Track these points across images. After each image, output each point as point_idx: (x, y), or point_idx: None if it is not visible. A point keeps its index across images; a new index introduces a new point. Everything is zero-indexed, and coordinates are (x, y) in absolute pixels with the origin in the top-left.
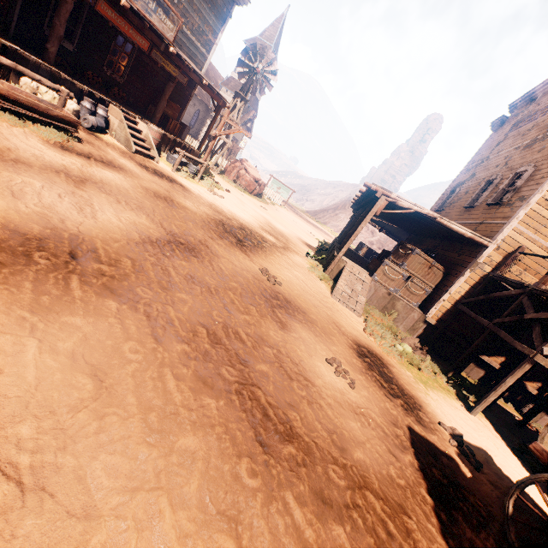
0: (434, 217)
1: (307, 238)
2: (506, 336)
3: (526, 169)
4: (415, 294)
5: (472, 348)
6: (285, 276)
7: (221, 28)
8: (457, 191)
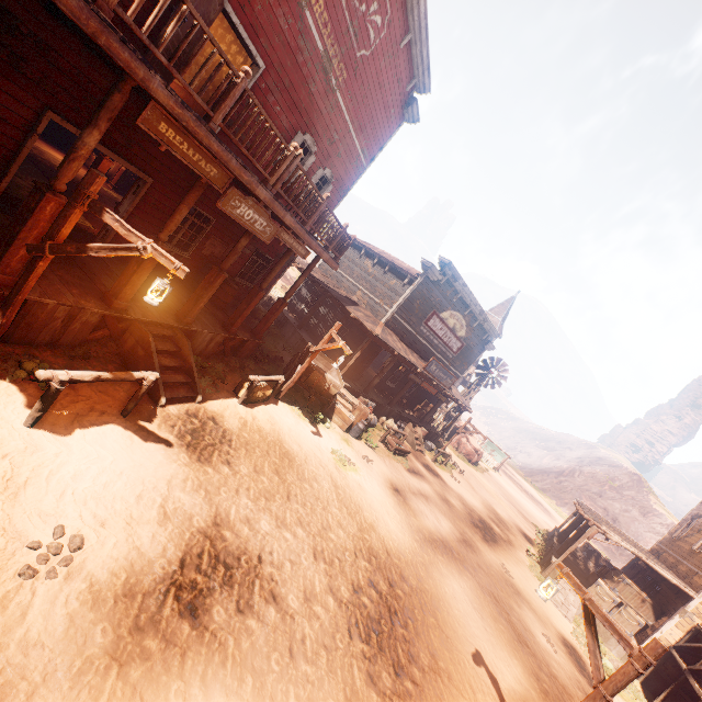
0: (639, 557)
1: (524, 524)
2: (692, 680)
3: None
4: (629, 622)
5: (671, 687)
6: (513, 571)
7: (473, 362)
8: (693, 524)
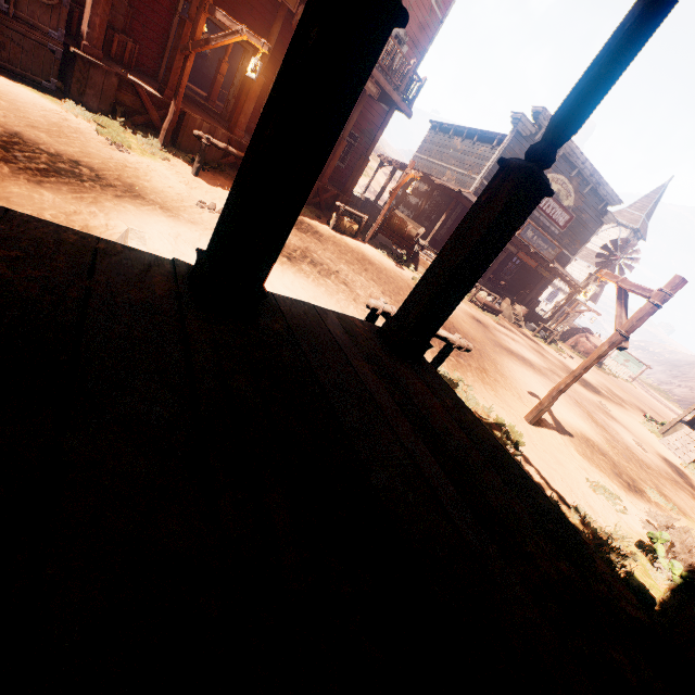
0: None
1: (654, 415)
2: None
3: None
4: None
5: None
6: (614, 412)
7: (587, 239)
8: None
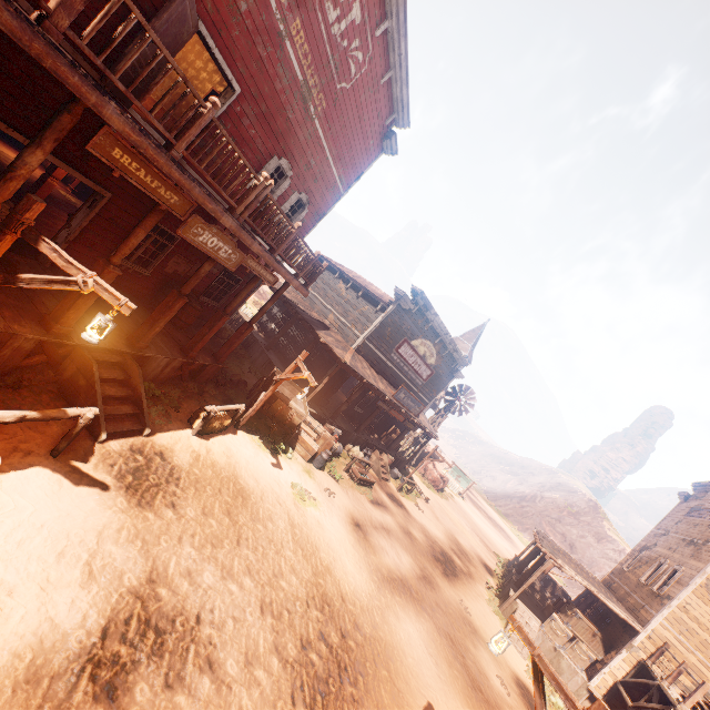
0: (591, 591)
1: (485, 553)
2: None
3: (678, 569)
4: (580, 657)
5: None
6: (472, 607)
7: (442, 389)
8: (641, 555)
